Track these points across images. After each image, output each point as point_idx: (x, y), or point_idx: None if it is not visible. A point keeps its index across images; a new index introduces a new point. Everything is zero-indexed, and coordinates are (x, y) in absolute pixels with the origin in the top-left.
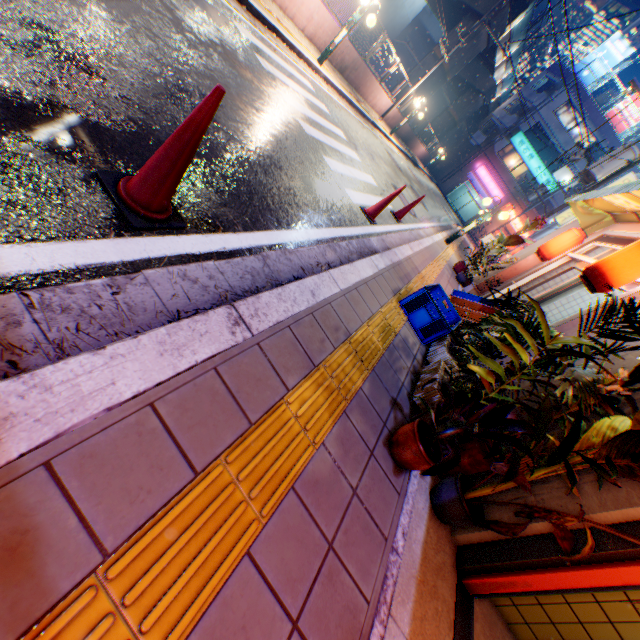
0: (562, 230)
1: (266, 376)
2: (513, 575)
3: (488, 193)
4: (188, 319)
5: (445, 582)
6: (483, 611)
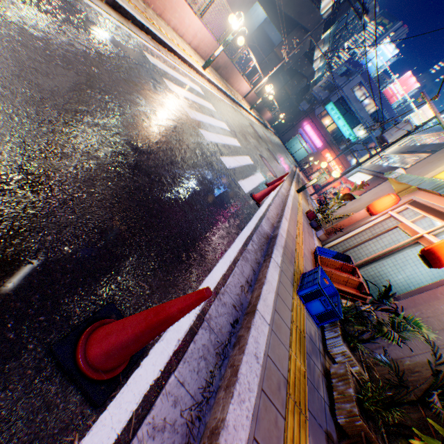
0: (379, 190)
1: None
2: None
3: (312, 142)
4: None
5: None
6: None
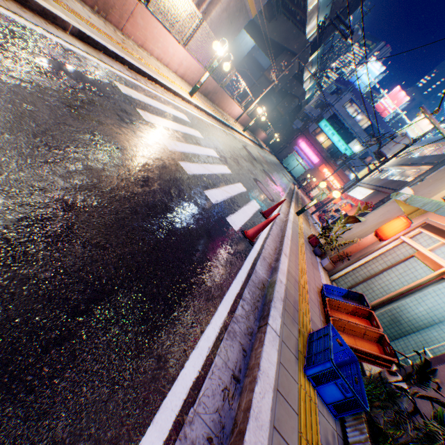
0: (386, 210)
1: None
2: None
3: (309, 158)
4: None
5: None
6: None
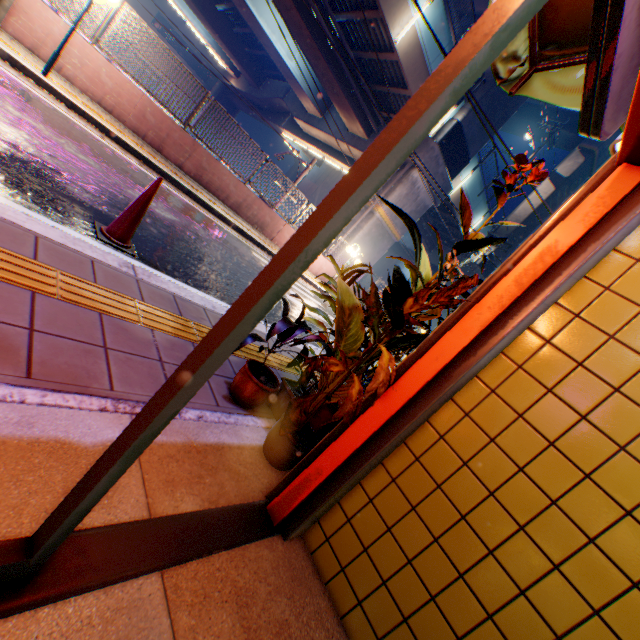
0: None
1: (130, 287)
2: (308, 466)
3: None
4: (94, 246)
5: (236, 484)
6: (292, 561)
